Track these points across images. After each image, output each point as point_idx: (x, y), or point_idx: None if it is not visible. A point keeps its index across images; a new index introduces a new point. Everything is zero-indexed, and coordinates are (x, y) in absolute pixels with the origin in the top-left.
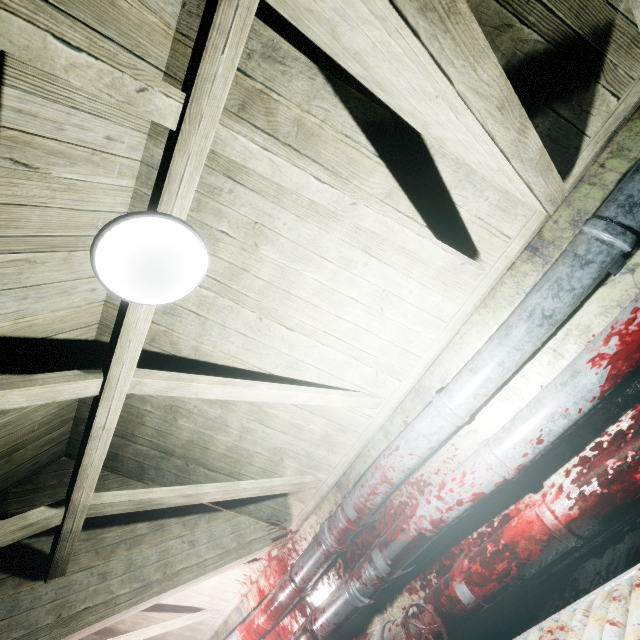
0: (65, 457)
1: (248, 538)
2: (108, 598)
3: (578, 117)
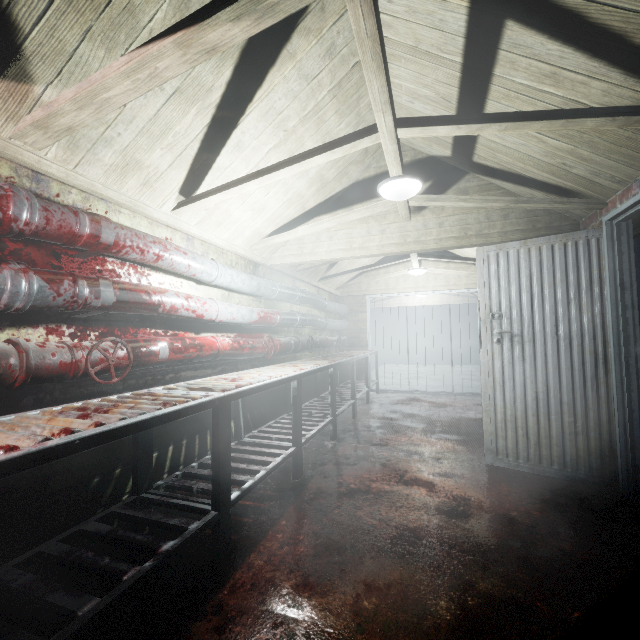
0: None
1: None
2: None
3: None
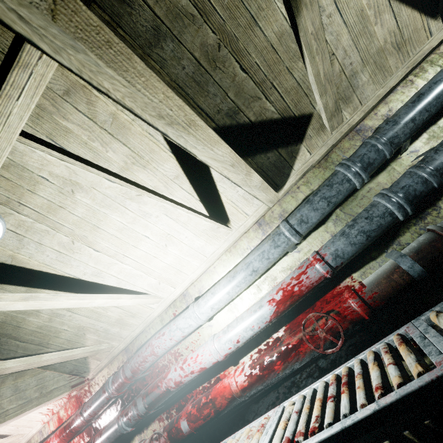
0: None
1: (50, 388)
2: None
3: (290, 158)
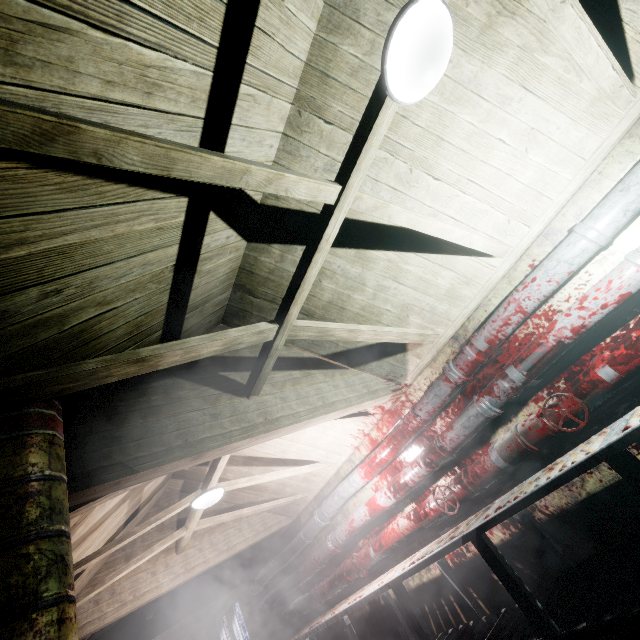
0: (222, 324)
1: (374, 388)
2: (292, 412)
3: None
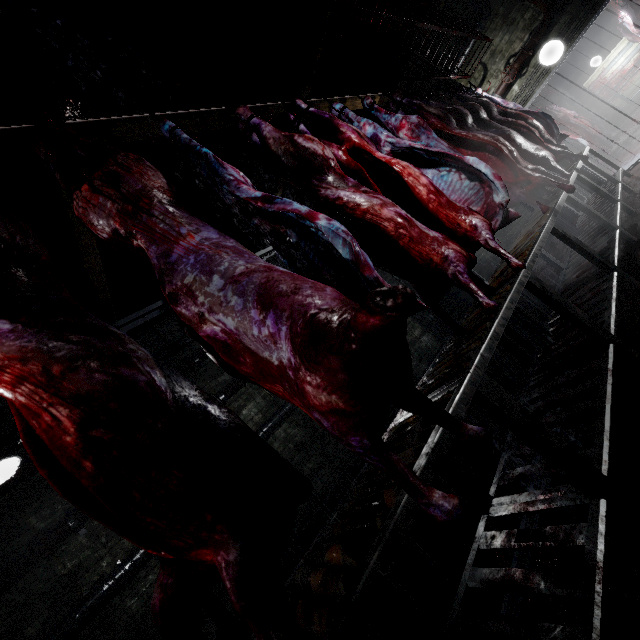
0: None
1: None
2: None
3: None
